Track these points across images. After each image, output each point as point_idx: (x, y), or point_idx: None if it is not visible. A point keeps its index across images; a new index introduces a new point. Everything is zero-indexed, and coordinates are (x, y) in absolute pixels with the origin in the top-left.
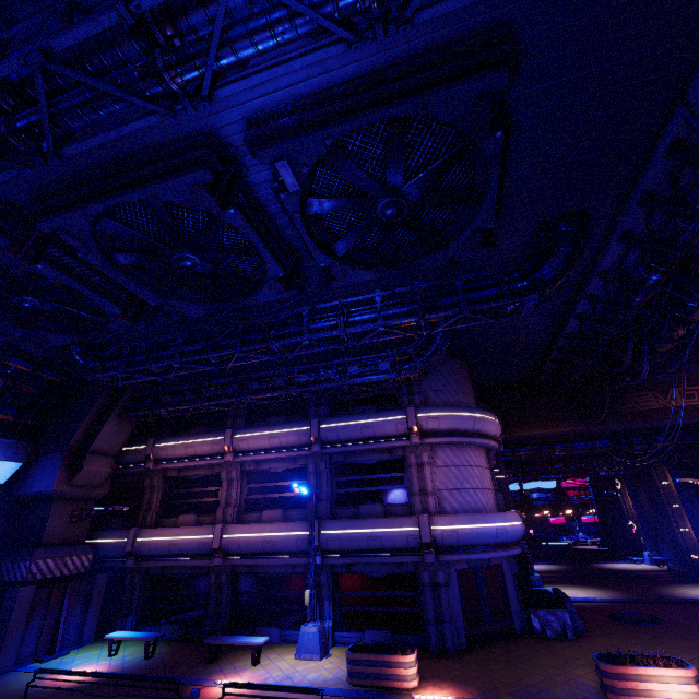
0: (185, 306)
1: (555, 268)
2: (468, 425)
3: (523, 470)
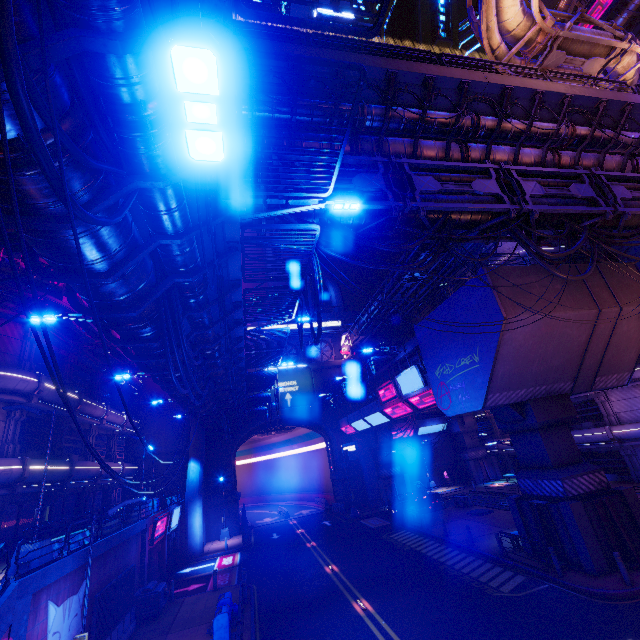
0: None
1: None
2: None
3: None
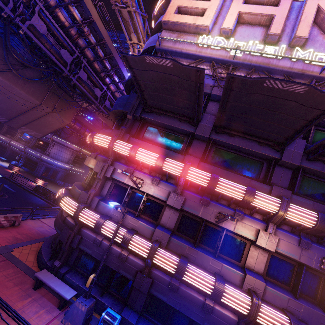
0: None
1: None
2: (63, 143)
3: None
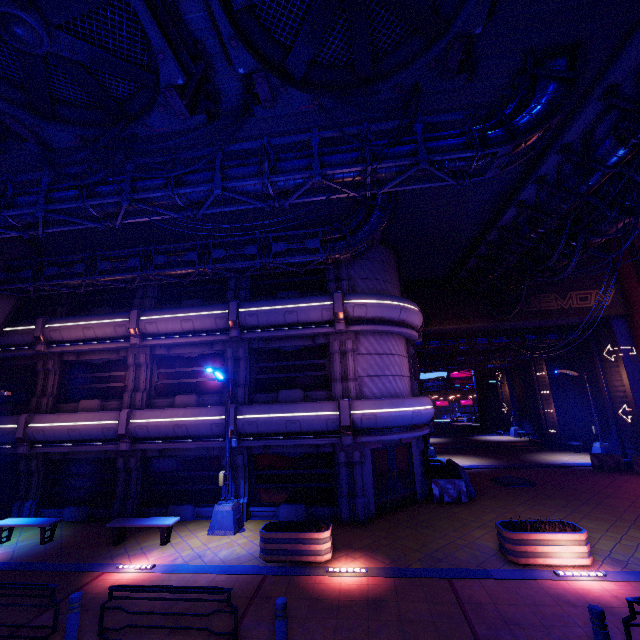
0: (41, 125)
1: (536, 115)
2: (394, 314)
3: (430, 361)
